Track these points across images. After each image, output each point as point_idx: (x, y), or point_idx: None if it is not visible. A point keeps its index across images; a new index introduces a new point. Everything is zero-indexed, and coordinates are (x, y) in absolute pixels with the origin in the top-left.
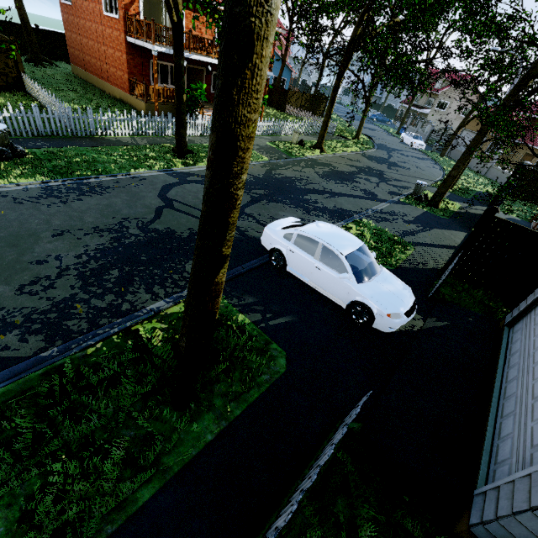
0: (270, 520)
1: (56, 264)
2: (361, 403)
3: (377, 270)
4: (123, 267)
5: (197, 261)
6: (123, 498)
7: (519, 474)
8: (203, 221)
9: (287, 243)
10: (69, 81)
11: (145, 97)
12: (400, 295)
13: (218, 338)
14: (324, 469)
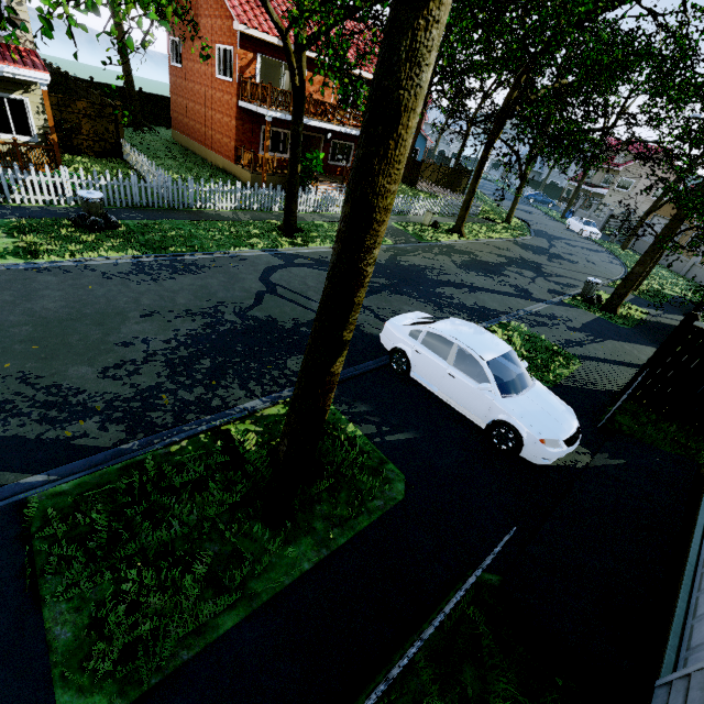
0: (376, 679)
1: (143, 348)
2: (501, 545)
3: (529, 383)
4: (215, 357)
5: (313, 345)
6: (203, 622)
7: None
8: (326, 299)
9: (413, 342)
10: (168, 148)
11: (252, 167)
12: (559, 417)
13: (322, 449)
14: (448, 626)
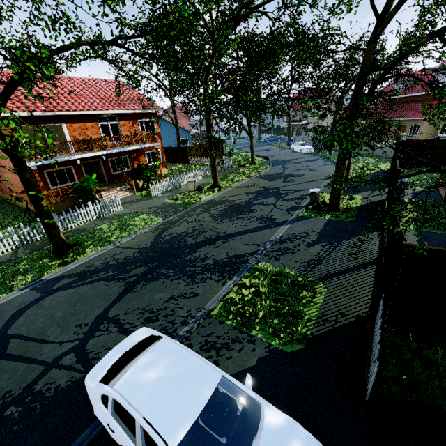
0: None
1: None
2: None
3: (255, 427)
4: None
5: None
6: None
7: None
8: None
9: (104, 413)
10: None
11: None
12: None
13: None
14: None
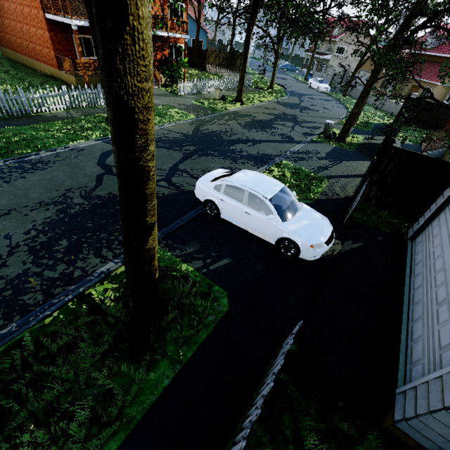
0: (227, 447)
1: (6, 243)
2: (294, 332)
3: (298, 207)
4: (71, 236)
5: (125, 232)
6: None
7: (432, 376)
8: (121, 196)
9: (217, 193)
10: None
11: (74, 71)
12: (320, 227)
13: (165, 289)
14: (269, 392)
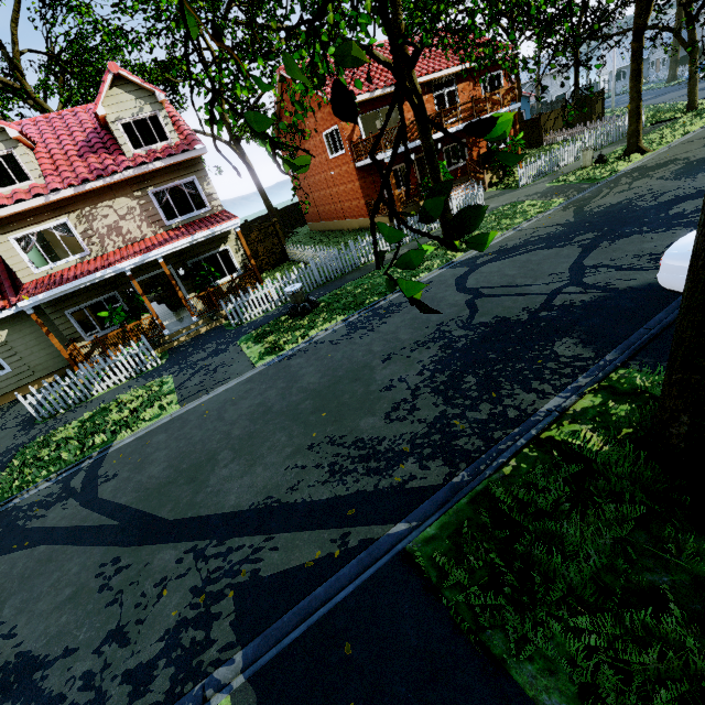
0: None
1: (404, 386)
2: None
3: None
4: (475, 372)
5: None
6: None
7: None
8: None
9: None
10: (312, 237)
11: (387, 211)
12: None
13: None
14: None
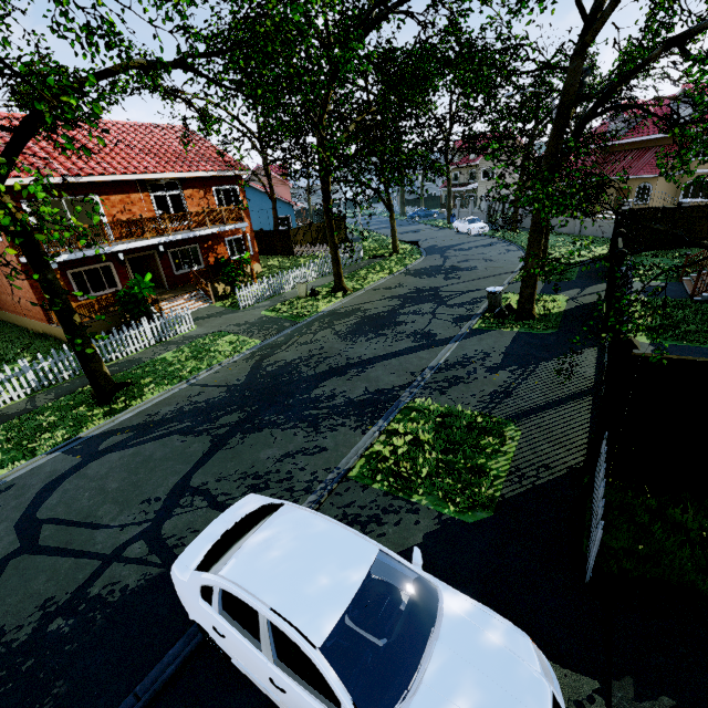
0: None
1: None
2: None
3: (431, 617)
4: None
5: None
6: None
7: None
8: None
9: (207, 612)
10: None
11: None
12: None
13: None
14: None
